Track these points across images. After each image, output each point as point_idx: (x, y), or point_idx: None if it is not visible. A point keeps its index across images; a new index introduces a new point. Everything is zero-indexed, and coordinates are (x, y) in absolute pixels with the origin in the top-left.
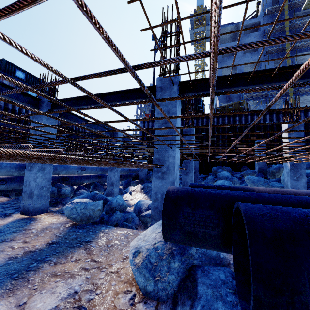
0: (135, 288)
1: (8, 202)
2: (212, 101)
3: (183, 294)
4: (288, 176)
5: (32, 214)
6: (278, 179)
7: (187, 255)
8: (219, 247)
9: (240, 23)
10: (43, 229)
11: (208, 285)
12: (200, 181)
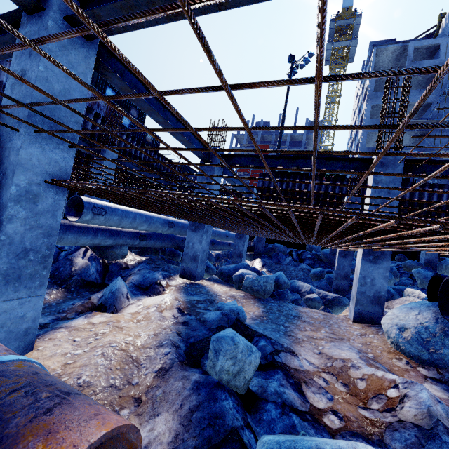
0: (403, 357)
1: (147, 262)
2: None
3: None
4: None
5: (195, 279)
6: None
7: None
8: None
9: (409, 42)
10: (233, 297)
11: None
12: None
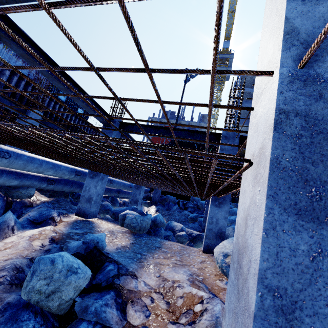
0: (225, 278)
1: (53, 202)
2: None
3: None
4: None
5: (88, 217)
6: None
7: None
8: None
9: None
10: (112, 231)
11: None
12: None
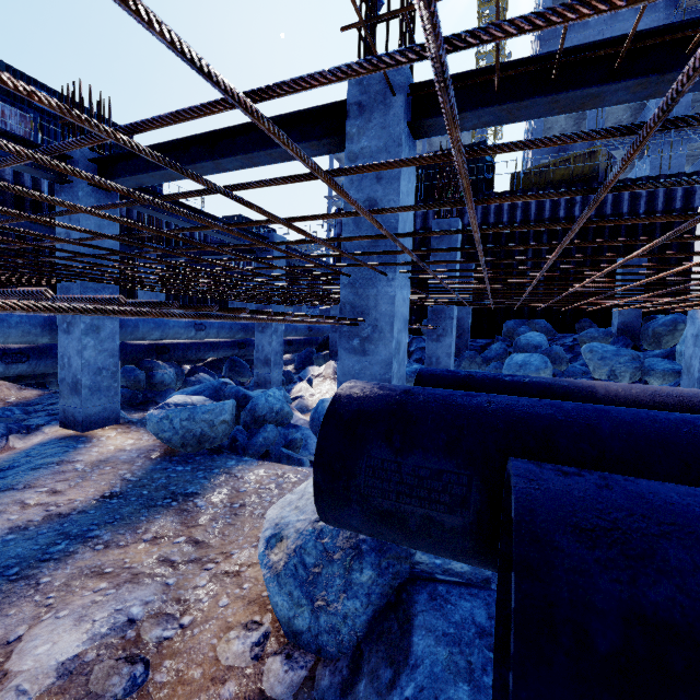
0: (272, 617)
1: (40, 401)
2: (443, 79)
3: (377, 650)
4: (697, 345)
5: (84, 428)
6: (667, 351)
7: (396, 555)
8: (466, 558)
9: None
10: (99, 463)
11: (439, 634)
12: (473, 356)
